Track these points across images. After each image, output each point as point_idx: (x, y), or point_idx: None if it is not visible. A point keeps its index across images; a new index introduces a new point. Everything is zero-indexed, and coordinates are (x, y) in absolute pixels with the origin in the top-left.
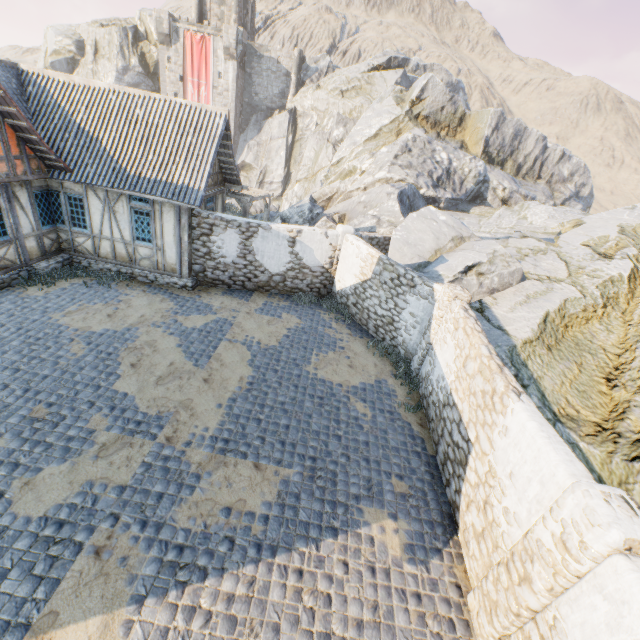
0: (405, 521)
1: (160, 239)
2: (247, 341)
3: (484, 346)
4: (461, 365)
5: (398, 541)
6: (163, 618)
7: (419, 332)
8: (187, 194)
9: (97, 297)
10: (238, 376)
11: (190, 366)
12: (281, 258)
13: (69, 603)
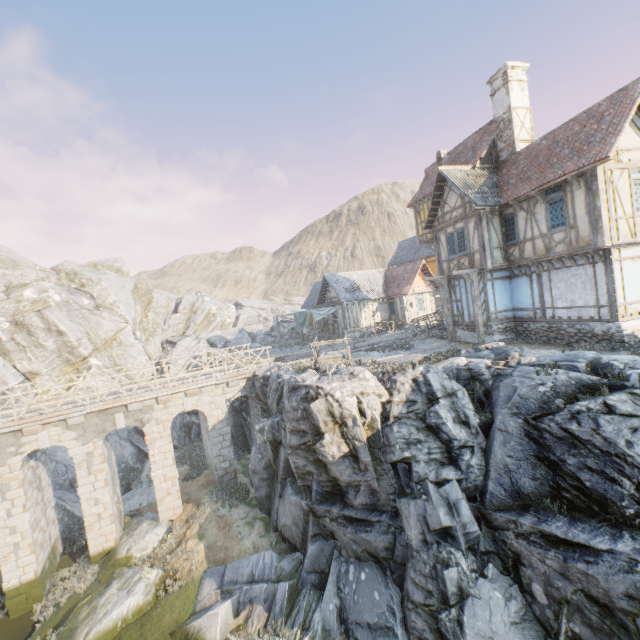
0: None
1: None
2: None
3: None
4: None
5: None
6: None
7: None
8: None
9: None
10: None
11: None
12: None
13: None
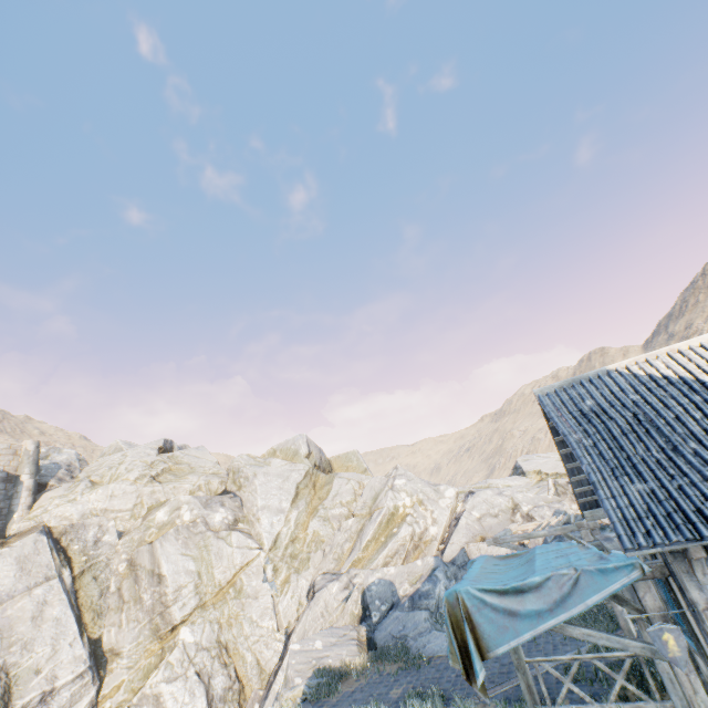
0: None
1: None
2: None
3: None
4: None
5: None
6: None
7: None
8: None
9: None
10: None
11: None
12: None
13: None
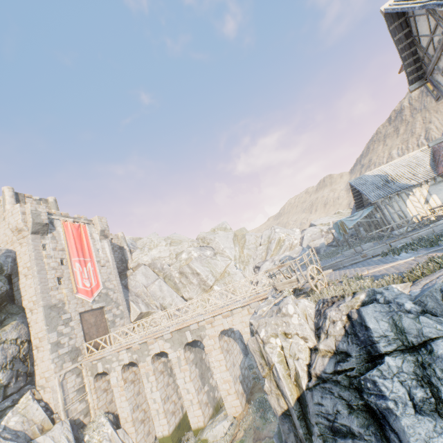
0: None
1: None
2: None
3: None
4: None
5: None
6: None
7: None
8: None
9: None
10: None
11: None
12: None
13: None
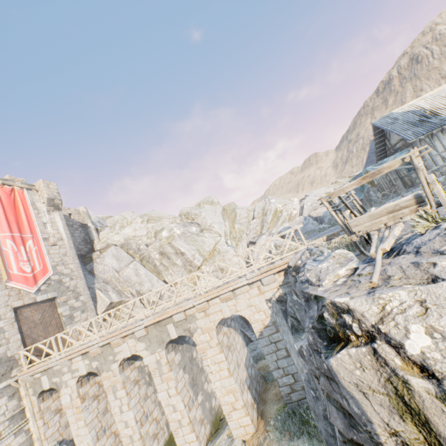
0: None
1: None
2: None
3: None
4: None
5: None
6: None
7: None
8: None
9: None
10: None
11: None
12: None
13: None
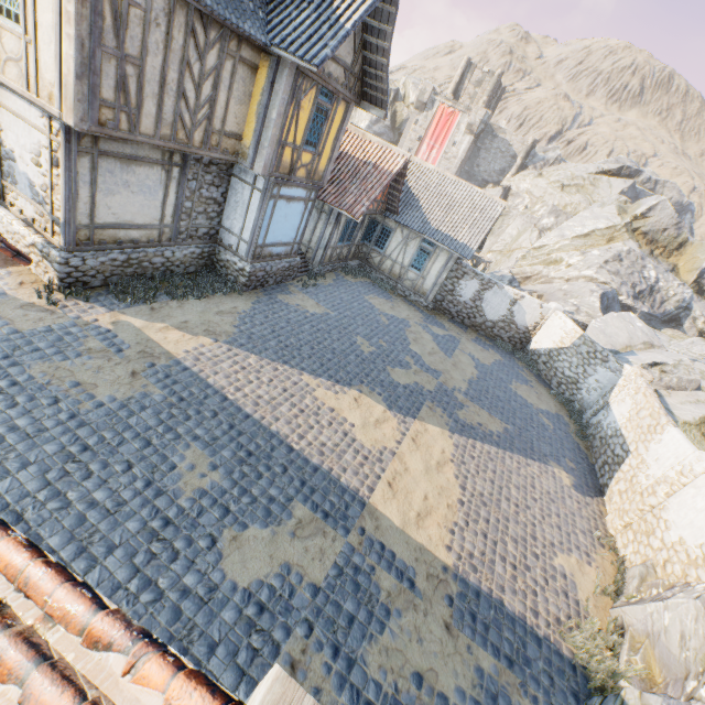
0: (573, 477)
1: (427, 271)
2: (471, 355)
3: (657, 403)
4: (634, 413)
5: (568, 481)
6: (463, 442)
7: (598, 394)
8: (463, 250)
9: (380, 294)
10: (470, 371)
11: (443, 354)
12: (499, 311)
13: (426, 418)
